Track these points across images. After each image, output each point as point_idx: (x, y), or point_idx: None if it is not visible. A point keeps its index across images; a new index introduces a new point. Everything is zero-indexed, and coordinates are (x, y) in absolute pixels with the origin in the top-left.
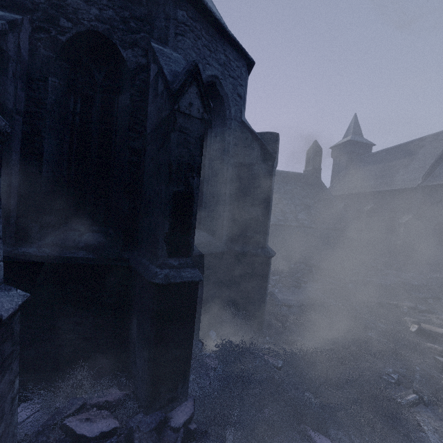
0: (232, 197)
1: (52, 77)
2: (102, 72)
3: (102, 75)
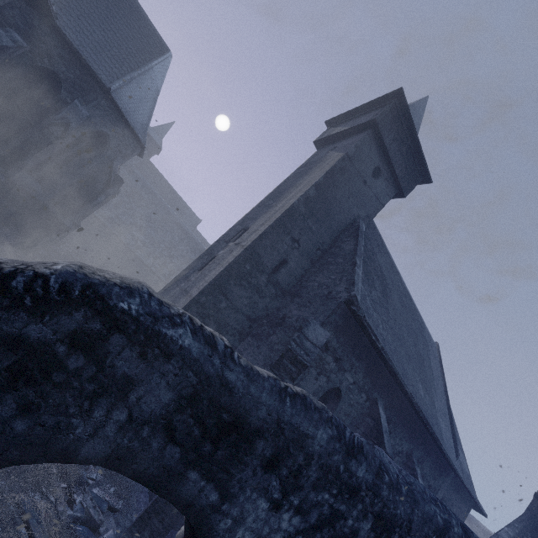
0: (73, 186)
1: (20, 70)
2: (48, 87)
3: (47, 87)
